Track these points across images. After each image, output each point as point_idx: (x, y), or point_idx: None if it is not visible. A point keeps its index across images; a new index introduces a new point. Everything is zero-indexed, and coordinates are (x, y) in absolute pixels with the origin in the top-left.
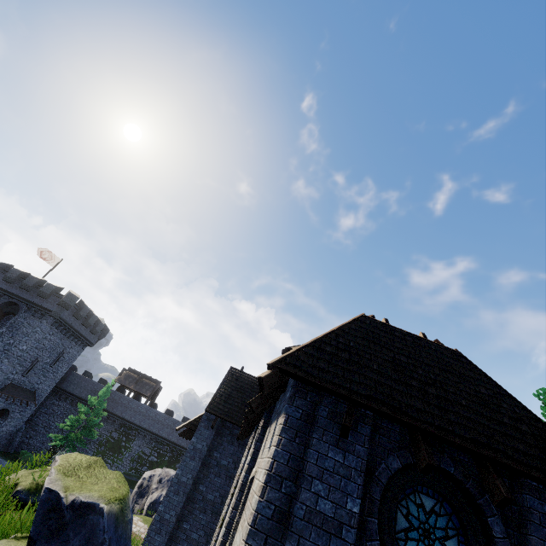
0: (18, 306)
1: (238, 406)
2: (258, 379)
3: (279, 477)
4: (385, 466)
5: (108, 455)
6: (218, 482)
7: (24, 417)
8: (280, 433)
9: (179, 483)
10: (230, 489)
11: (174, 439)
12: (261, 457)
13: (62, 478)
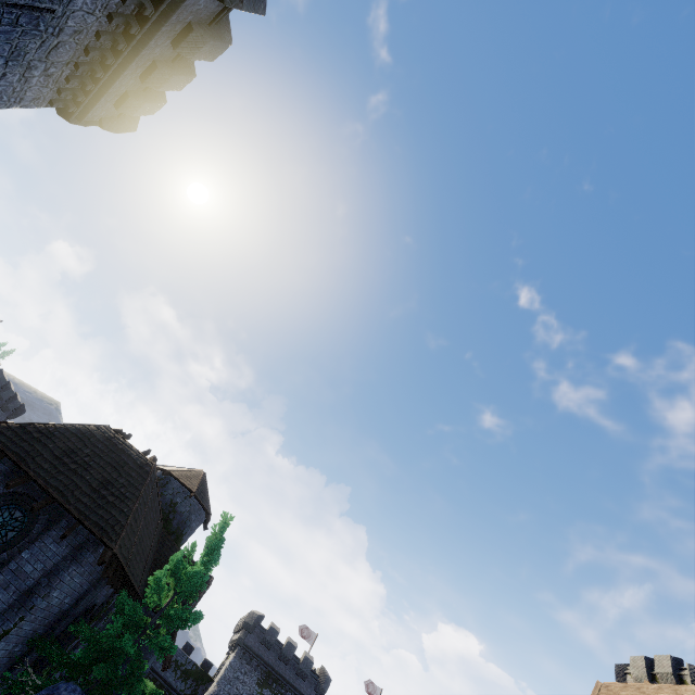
0: None
1: None
2: None
3: None
4: (2, 488)
5: None
6: None
7: None
8: None
9: None
10: None
11: None
12: None
13: None
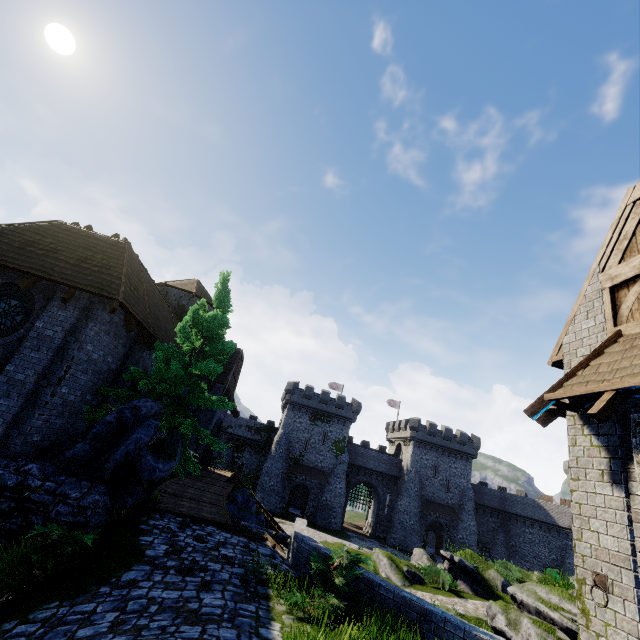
0: None
1: None
2: None
3: None
4: None
5: None
6: None
7: None
8: None
9: None
10: None
11: None
12: None
13: None
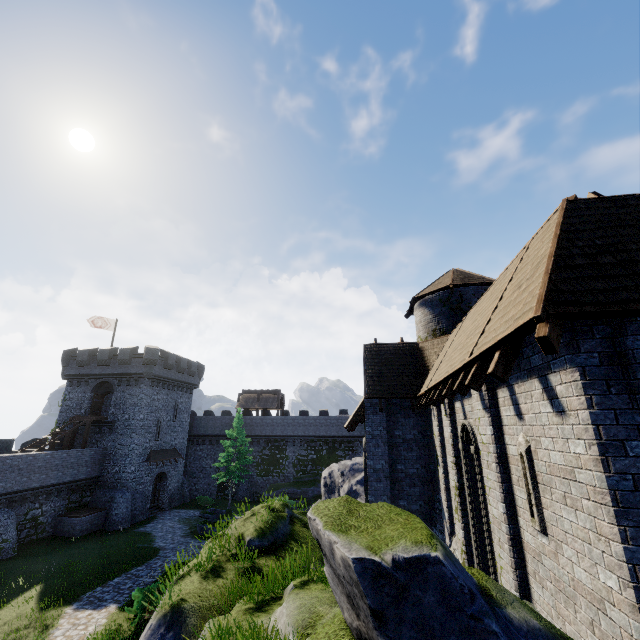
0: (109, 384)
1: (395, 380)
2: (539, 340)
3: (616, 441)
4: None
5: (270, 470)
6: (413, 456)
7: (180, 472)
8: (584, 392)
9: (376, 472)
10: (436, 458)
11: (322, 433)
12: (526, 424)
13: (349, 538)
